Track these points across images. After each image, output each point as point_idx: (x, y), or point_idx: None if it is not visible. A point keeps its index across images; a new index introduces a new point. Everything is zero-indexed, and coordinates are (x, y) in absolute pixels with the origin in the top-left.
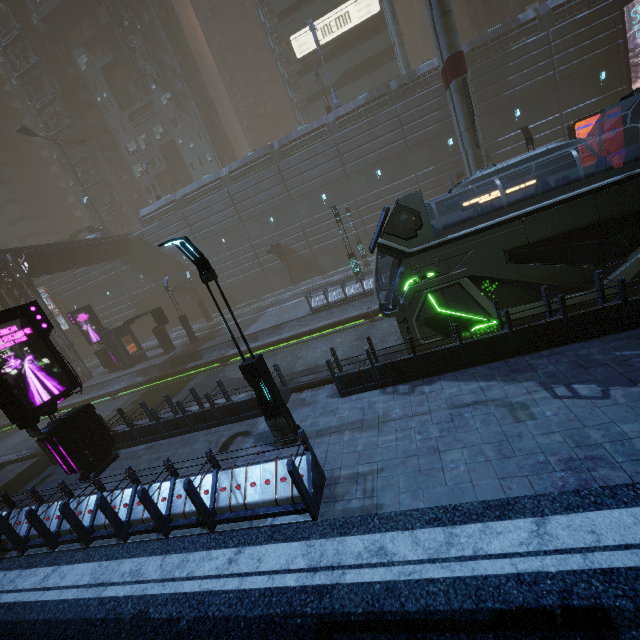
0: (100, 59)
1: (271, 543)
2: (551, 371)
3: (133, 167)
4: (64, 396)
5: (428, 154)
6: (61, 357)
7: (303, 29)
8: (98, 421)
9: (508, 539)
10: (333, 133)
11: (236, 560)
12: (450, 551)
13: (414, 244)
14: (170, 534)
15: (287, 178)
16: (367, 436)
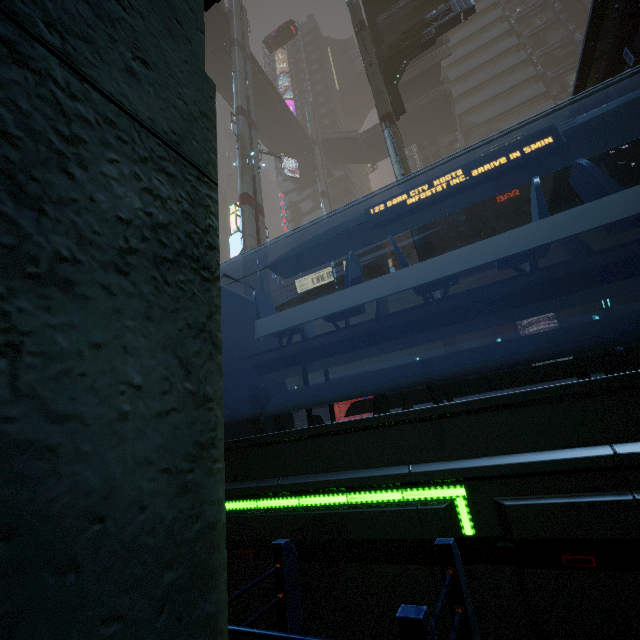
0: None
1: None
2: None
3: None
4: None
5: None
6: None
7: (305, 276)
8: None
9: None
10: None
11: None
12: None
13: None
14: None
15: None
16: None
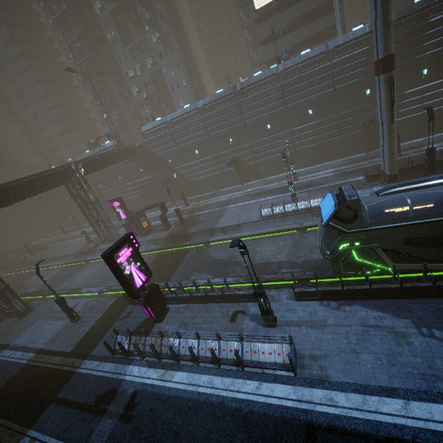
0: (109, 5)
1: (276, 383)
2: (420, 315)
3: (132, 88)
4: (146, 281)
5: (349, 100)
6: (144, 261)
7: None
8: (161, 292)
9: (391, 407)
10: (280, 80)
11: (260, 388)
12: (364, 407)
13: (350, 227)
14: (221, 366)
15: (244, 112)
16: (316, 333)
